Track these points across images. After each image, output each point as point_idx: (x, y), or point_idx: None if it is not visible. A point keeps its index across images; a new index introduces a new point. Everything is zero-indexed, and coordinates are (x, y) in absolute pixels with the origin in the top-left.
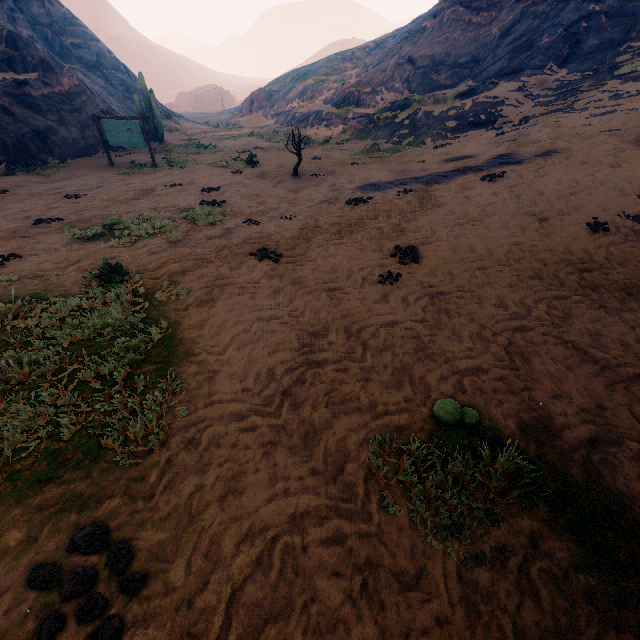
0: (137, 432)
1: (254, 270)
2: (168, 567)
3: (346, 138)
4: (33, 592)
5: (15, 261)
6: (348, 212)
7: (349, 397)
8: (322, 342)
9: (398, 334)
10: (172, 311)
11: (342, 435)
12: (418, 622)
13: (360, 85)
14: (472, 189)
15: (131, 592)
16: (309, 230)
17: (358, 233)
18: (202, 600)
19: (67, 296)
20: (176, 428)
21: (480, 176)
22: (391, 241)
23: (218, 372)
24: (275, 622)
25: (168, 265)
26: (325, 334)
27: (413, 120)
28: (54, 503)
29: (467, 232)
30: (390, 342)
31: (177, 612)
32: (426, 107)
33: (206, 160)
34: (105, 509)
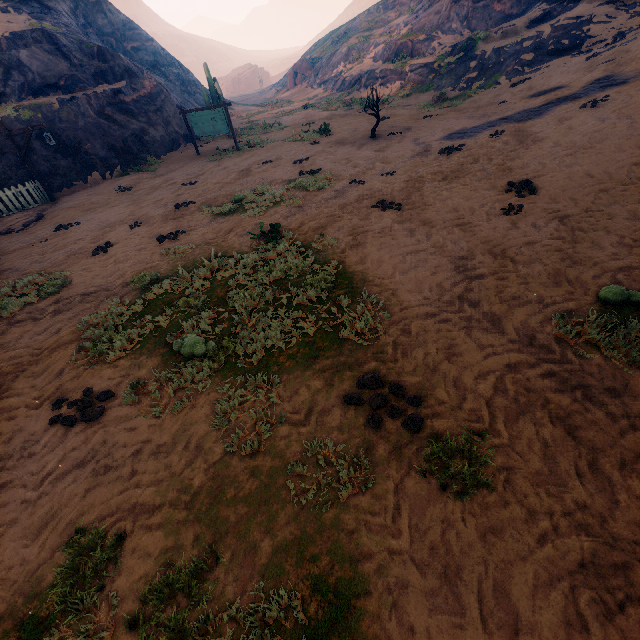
0: (362, 327)
1: (382, 219)
2: (432, 393)
3: (406, 93)
4: (351, 407)
5: (183, 236)
6: (445, 161)
7: (517, 295)
8: (473, 262)
9: (540, 250)
10: (333, 254)
11: (523, 319)
12: (634, 409)
13: (412, 34)
14: (573, 119)
15: (417, 404)
16: (415, 181)
17: (464, 177)
18: (467, 406)
19: (243, 254)
20: (387, 324)
21: (579, 105)
22: (501, 179)
23: (396, 290)
24: (525, 414)
25: (306, 224)
26: (472, 257)
27: (481, 61)
28: (329, 368)
29: (579, 160)
30: (535, 257)
31: (453, 412)
32: (494, 43)
33: (278, 137)
34: (368, 368)
